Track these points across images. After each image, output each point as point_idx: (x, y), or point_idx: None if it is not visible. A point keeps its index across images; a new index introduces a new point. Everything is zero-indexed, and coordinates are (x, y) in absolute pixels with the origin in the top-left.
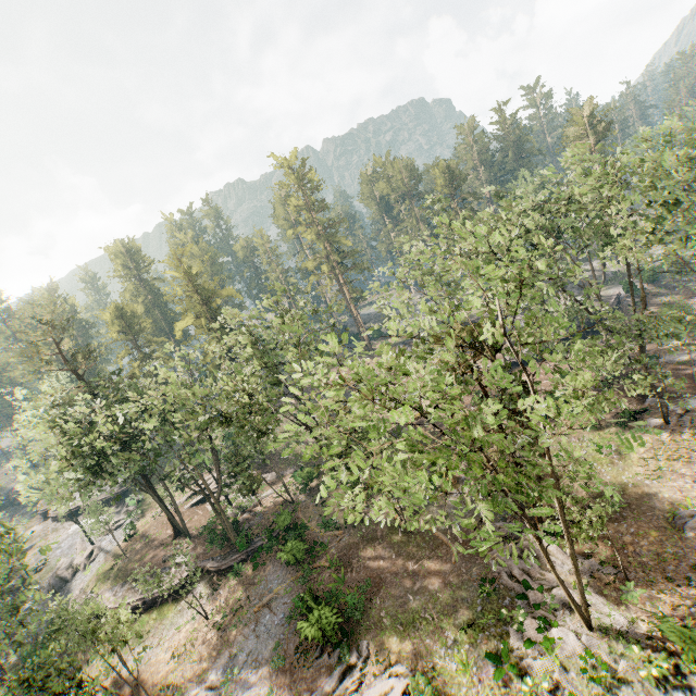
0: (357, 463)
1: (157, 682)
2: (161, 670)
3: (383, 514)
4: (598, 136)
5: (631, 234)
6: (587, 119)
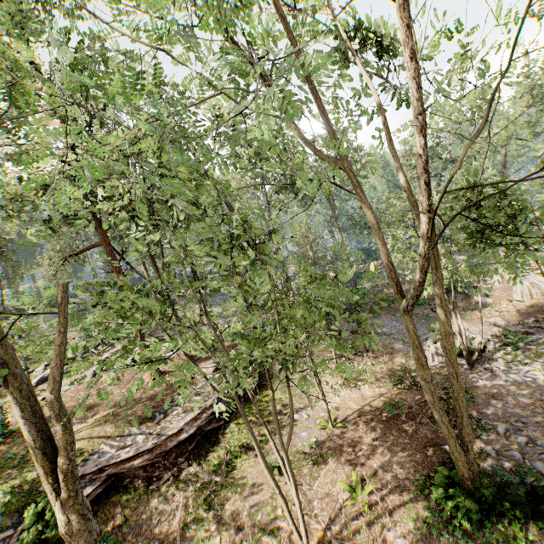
0: (542, 72)
1: (380, 393)
2: (364, 393)
3: (366, 287)
4: None
5: None
6: None
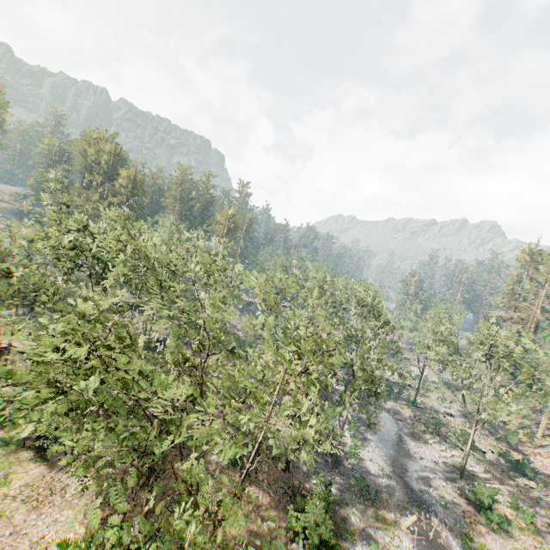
0: None
1: None
2: None
3: None
4: (229, 230)
5: (109, 293)
6: (229, 216)
